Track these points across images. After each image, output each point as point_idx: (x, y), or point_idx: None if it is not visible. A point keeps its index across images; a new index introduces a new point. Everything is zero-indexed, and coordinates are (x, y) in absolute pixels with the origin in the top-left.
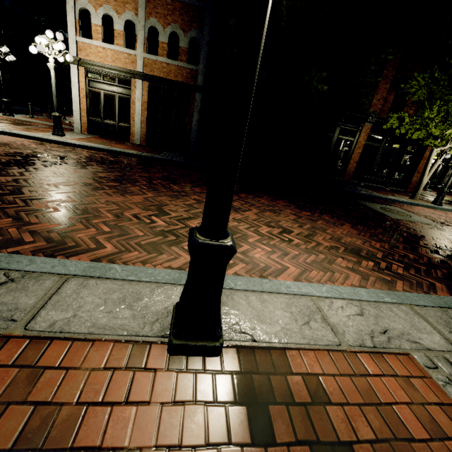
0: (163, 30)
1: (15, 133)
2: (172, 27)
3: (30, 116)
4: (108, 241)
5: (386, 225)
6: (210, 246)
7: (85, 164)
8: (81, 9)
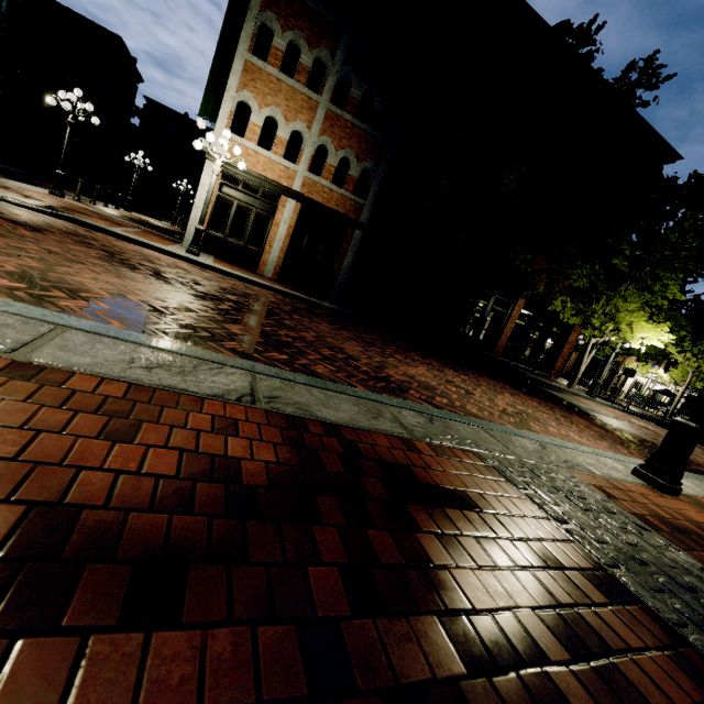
0: (335, 152)
1: (158, 246)
2: (346, 152)
3: (76, 198)
4: (495, 418)
5: (593, 417)
6: (703, 430)
7: (302, 314)
8: (240, 101)
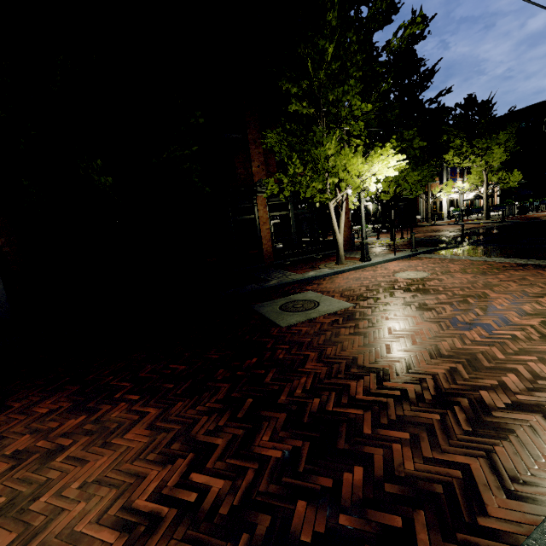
0: None
1: None
2: None
3: None
4: None
5: (251, 361)
6: None
7: None
8: None
